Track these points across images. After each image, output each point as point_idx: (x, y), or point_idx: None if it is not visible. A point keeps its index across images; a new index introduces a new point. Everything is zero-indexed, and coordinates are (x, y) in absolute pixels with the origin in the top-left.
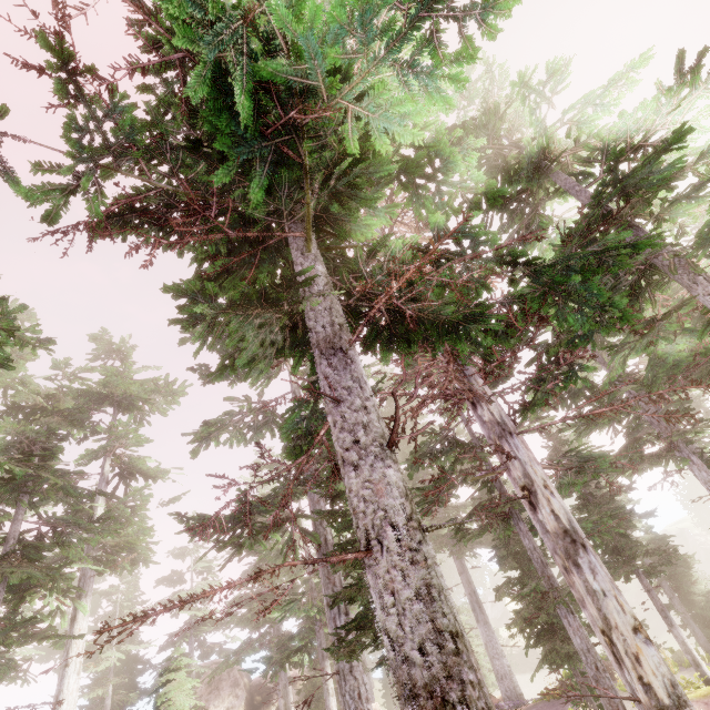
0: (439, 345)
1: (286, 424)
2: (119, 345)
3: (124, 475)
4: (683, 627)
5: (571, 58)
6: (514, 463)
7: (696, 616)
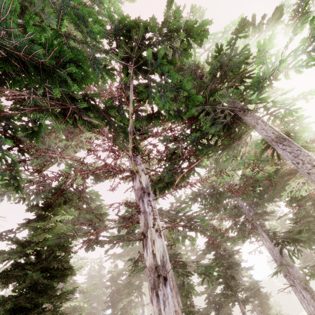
0: (41, 88)
1: None
2: None
3: None
4: None
5: (205, 10)
6: (141, 215)
7: None
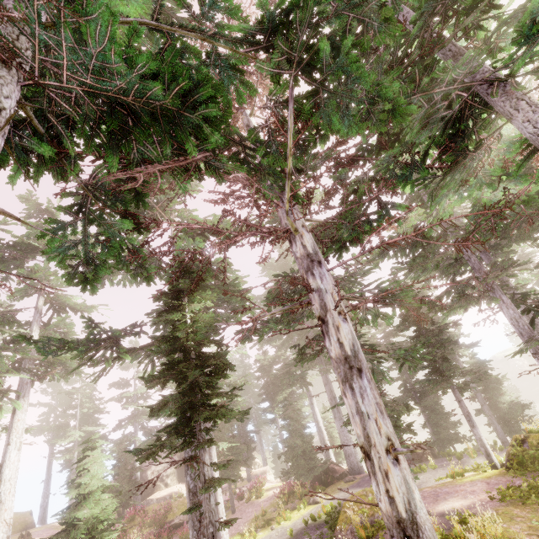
0: (166, 146)
1: (51, 248)
2: (48, 206)
3: (56, 309)
4: (489, 425)
5: None
6: (314, 295)
7: (500, 418)
